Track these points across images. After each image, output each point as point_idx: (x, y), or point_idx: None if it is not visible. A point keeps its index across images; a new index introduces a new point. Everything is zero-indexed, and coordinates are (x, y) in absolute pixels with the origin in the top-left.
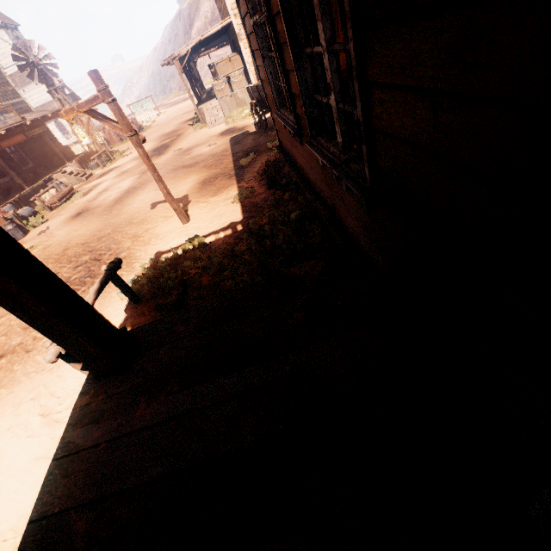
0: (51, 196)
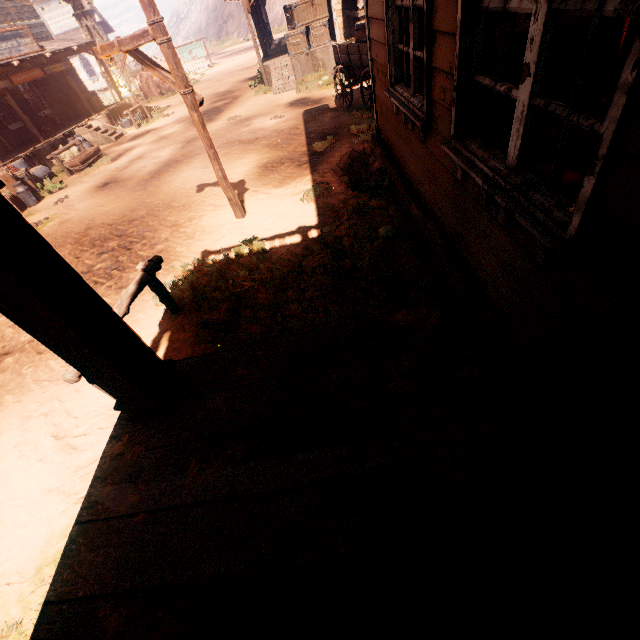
0: (71, 156)
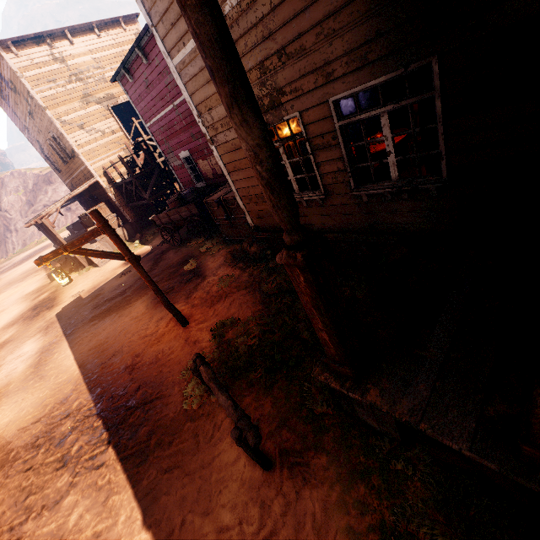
0: None
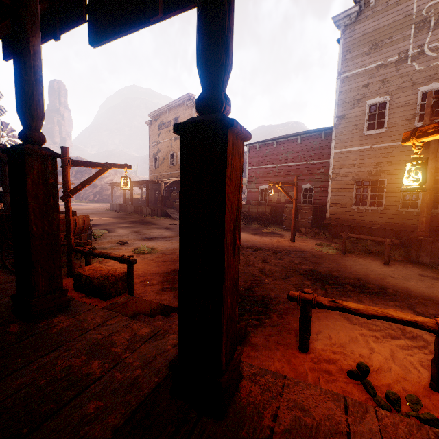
0: None
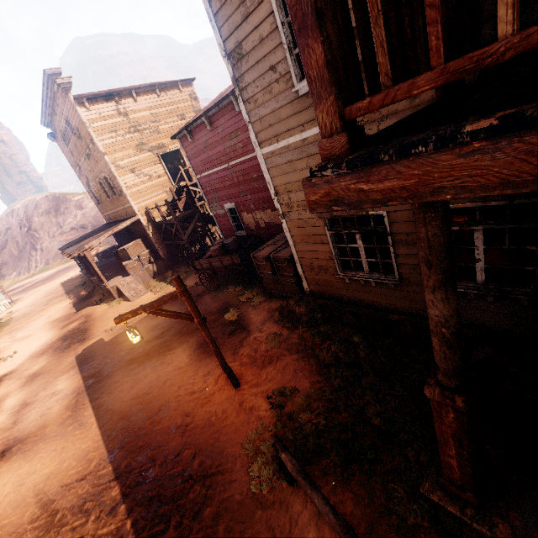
0: None
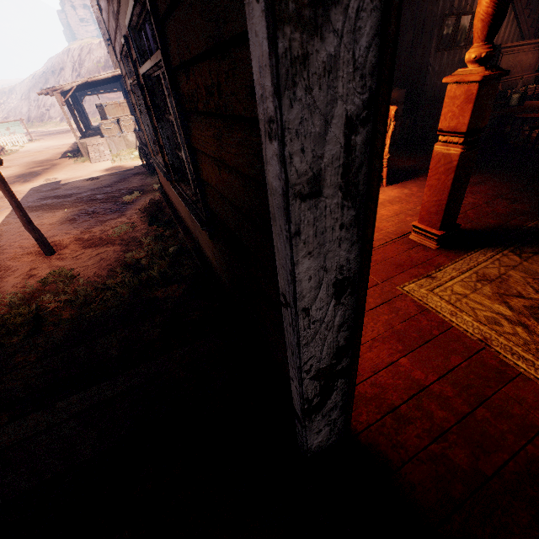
0: None
